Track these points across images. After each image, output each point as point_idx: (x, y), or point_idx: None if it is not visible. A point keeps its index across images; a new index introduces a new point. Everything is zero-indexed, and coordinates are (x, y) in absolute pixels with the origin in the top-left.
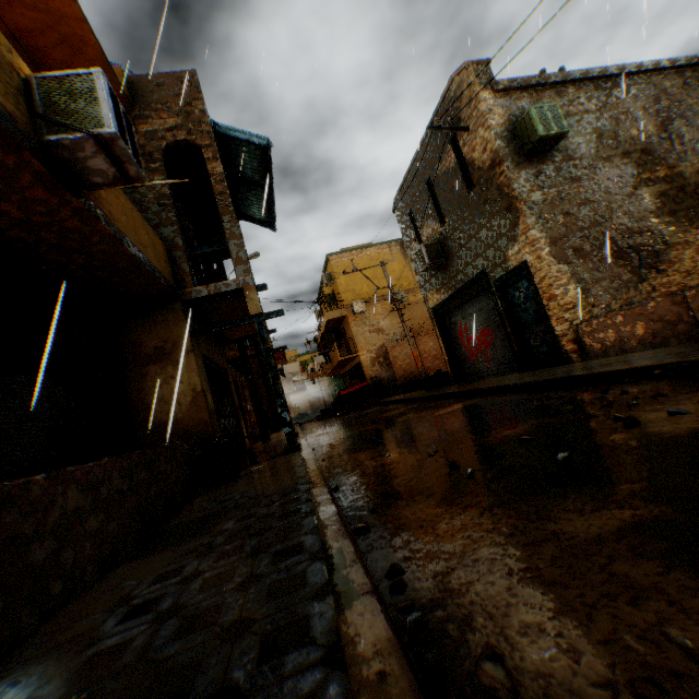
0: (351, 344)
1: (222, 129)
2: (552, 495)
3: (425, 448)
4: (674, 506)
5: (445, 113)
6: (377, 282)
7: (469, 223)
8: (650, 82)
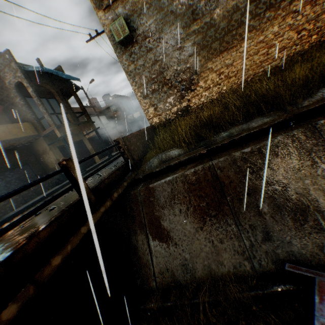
0: None
1: (27, 69)
2: None
3: None
4: None
5: None
6: None
7: None
8: None
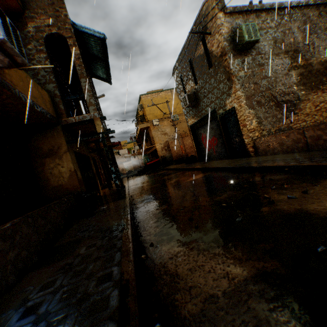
0: (152, 140)
1: (78, 27)
2: (230, 246)
3: (180, 203)
4: (282, 262)
5: (199, 23)
6: (164, 109)
7: (208, 85)
8: (303, 12)
